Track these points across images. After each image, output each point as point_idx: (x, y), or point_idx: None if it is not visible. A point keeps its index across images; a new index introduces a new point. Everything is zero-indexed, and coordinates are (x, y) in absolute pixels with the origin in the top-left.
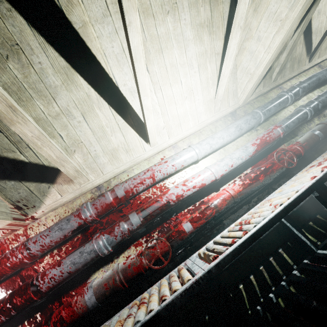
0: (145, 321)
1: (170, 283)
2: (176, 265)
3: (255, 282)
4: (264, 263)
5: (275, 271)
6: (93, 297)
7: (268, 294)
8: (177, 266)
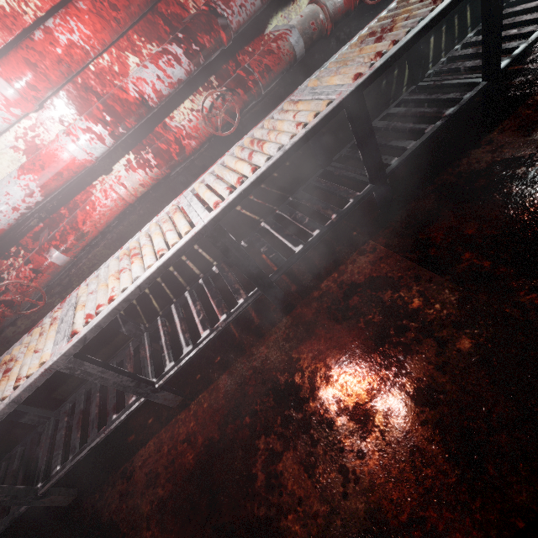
0: (440, 10)
1: (421, 0)
2: (368, 17)
3: (432, 45)
4: (448, 23)
5: (452, 33)
6: (300, 40)
7: (437, 60)
8: (389, 5)
